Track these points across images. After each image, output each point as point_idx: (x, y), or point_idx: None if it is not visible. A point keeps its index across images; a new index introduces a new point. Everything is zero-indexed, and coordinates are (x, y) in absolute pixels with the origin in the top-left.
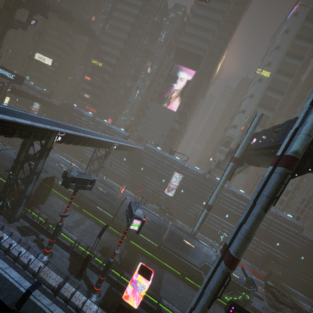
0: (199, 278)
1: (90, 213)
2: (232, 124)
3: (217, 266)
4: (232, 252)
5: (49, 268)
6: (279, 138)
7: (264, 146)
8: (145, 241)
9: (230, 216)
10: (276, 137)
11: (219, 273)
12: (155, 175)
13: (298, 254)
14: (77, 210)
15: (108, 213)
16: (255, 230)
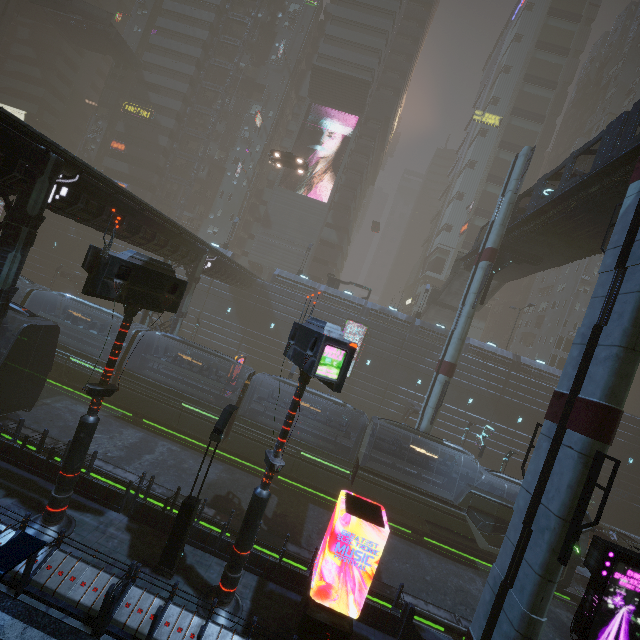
0: (461, 531)
1: (165, 428)
2: (441, 225)
3: (555, 452)
4: (597, 397)
5: (66, 556)
6: (605, 156)
7: (568, 189)
8: (317, 467)
9: (476, 401)
10: (595, 160)
11: (570, 463)
12: None
13: (620, 455)
14: (127, 422)
15: (215, 416)
16: None
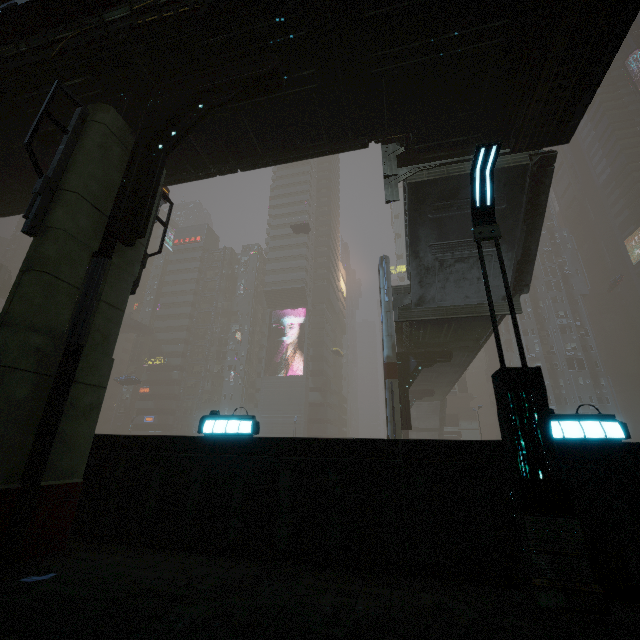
0: None
1: None
2: None
3: None
4: None
5: None
6: None
7: None
8: None
9: None
10: None
11: None
12: None
13: None
14: None
15: None
16: None
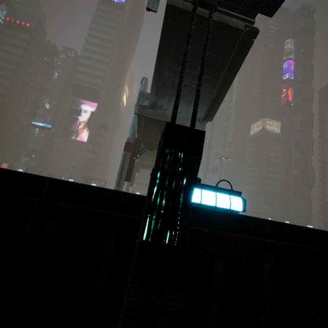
0: None
1: None
2: None
3: None
4: None
5: None
6: None
7: None
8: None
9: None
10: None
11: None
12: None
13: None
14: None
15: None
16: None
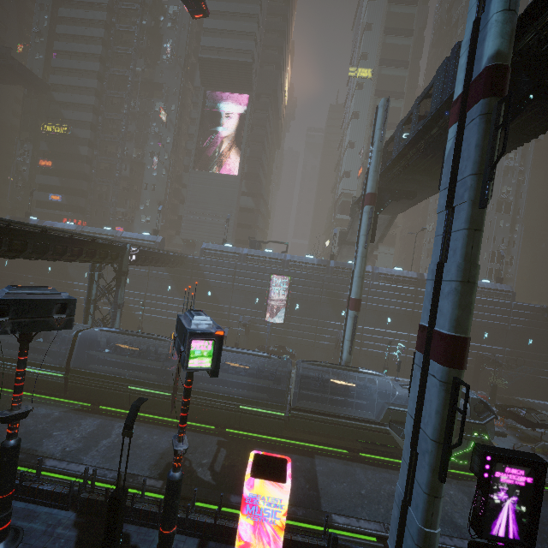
0: (387, 442)
1: (121, 409)
2: (341, 173)
3: (425, 381)
4: (446, 330)
5: None
6: (437, 101)
7: (415, 134)
8: (256, 416)
9: (394, 320)
10: (431, 104)
11: (435, 391)
12: (238, 296)
13: (521, 339)
14: (86, 413)
15: (159, 391)
16: (476, 259)
